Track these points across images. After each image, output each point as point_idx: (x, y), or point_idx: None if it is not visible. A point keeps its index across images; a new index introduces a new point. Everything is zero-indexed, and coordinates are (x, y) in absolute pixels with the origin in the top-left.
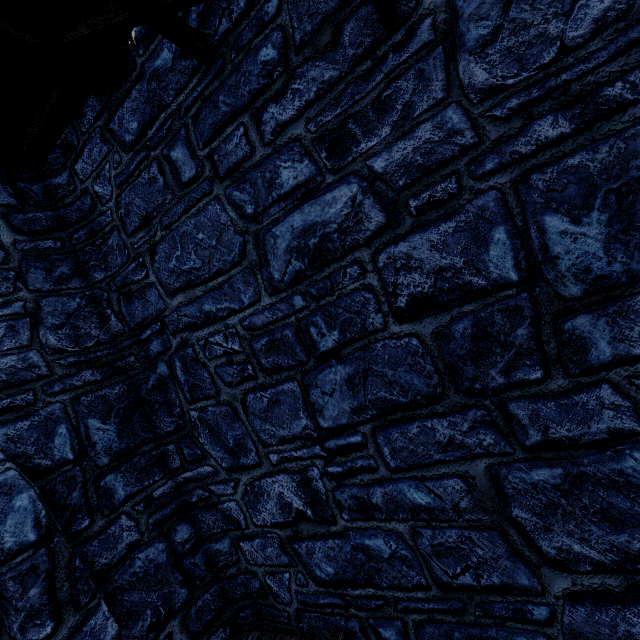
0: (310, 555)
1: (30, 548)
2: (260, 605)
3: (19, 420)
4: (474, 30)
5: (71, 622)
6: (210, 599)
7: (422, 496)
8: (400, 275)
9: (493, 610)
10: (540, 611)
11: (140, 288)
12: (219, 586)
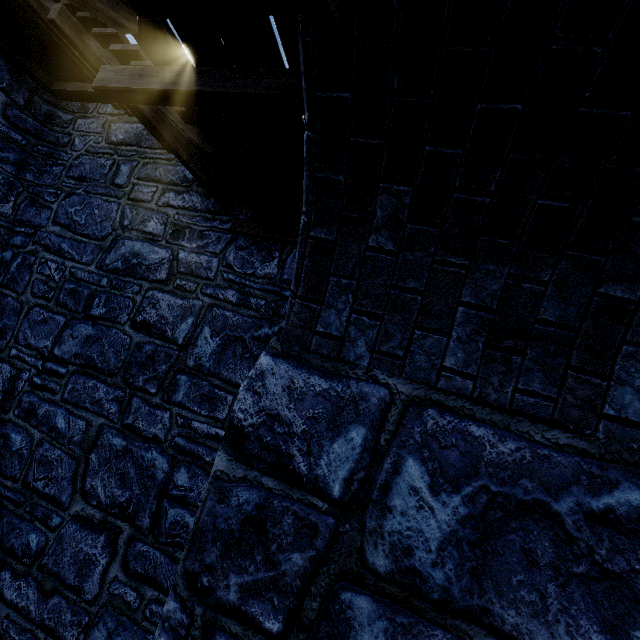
0: None
1: None
2: None
3: None
4: (242, 241)
5: None
6: None
7: (63, 423)
8: (149, 306)
9: (36, 510)
10: (56, 520)
11: (44, 204)
12: None
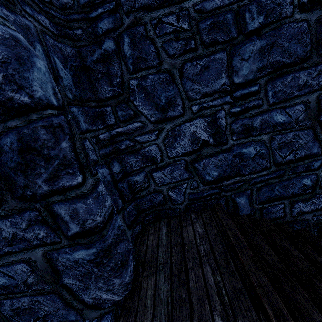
0: (205, 168)
1: (54, 109)
2: (159, 211)
3: (3, 7)
4: None
5: (90, 181)
6: (132, 209)
7: (282, 117)
8: None
9: (297, 169)
10: (317, 163)
11: None
12: (135, 203)
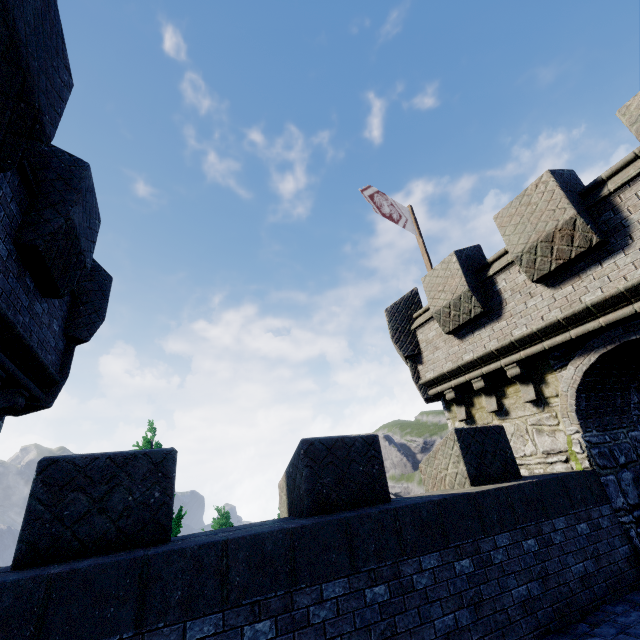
0: None
1: None
2: None
3: None
4: None
5: None
6: None
7: None
8: None
9: None
10: None
11: None
12: None
